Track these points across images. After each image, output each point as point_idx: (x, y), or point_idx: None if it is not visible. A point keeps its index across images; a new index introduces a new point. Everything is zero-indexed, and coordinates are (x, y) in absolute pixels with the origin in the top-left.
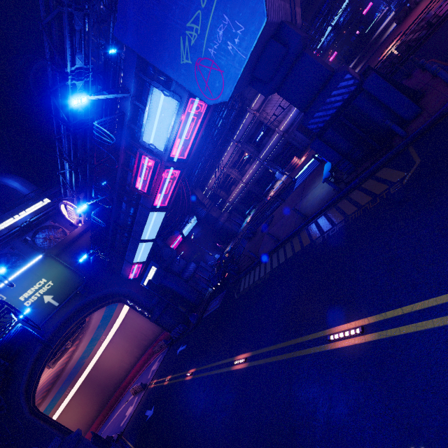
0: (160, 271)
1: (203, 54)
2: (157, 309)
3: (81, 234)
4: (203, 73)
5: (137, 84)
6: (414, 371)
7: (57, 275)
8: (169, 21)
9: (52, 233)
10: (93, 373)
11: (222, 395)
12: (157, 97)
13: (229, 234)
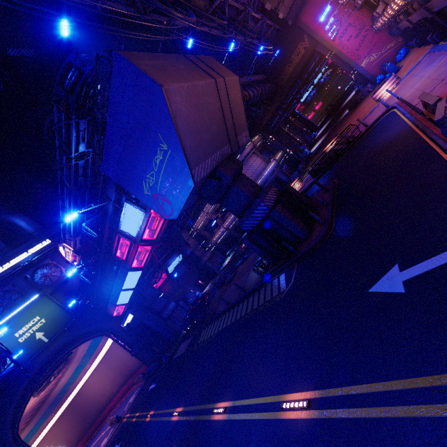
0: (136, 318)
1: (158, 192)
2: (136, 346)
3: (75, 273)
4: (159, 201)
5: (117, 193)
6: (227, 445)
7: (50, 313)
8: (135, 171)
9: (49, 270)
10: (76, 400)
11: (159, 441)
12: (129, 208)
13: (210, 272)
